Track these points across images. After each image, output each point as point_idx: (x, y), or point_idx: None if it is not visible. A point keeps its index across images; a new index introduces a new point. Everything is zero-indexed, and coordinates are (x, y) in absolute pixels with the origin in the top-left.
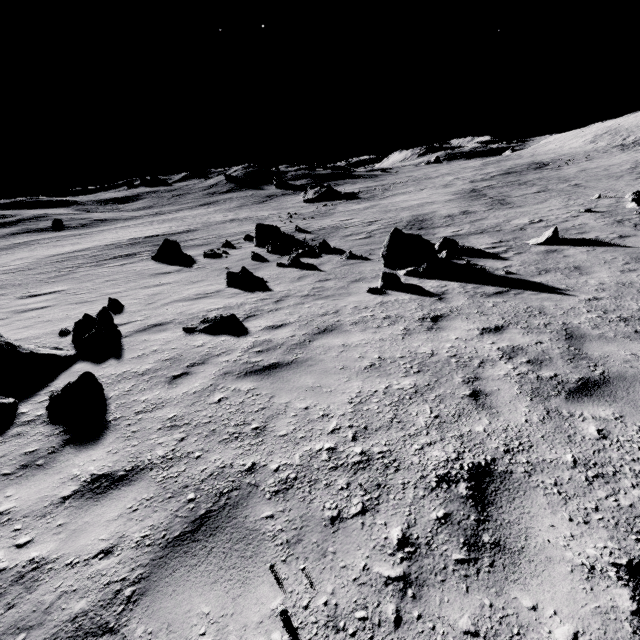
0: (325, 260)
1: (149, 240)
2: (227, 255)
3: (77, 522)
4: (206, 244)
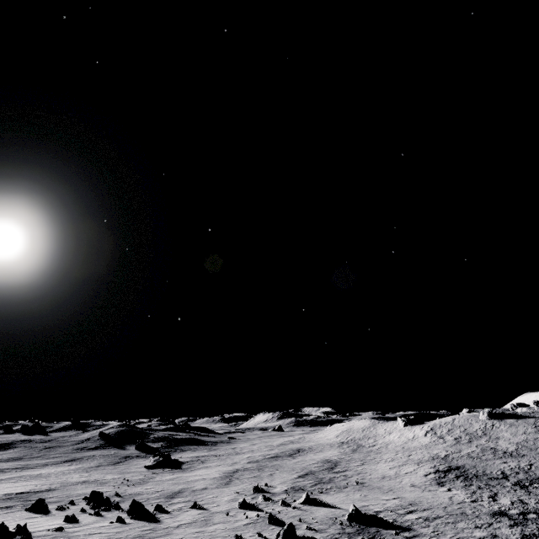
0: (111, 512)
1: (20, 496)
2: (69, 508)
3: None
4: (59, 501)
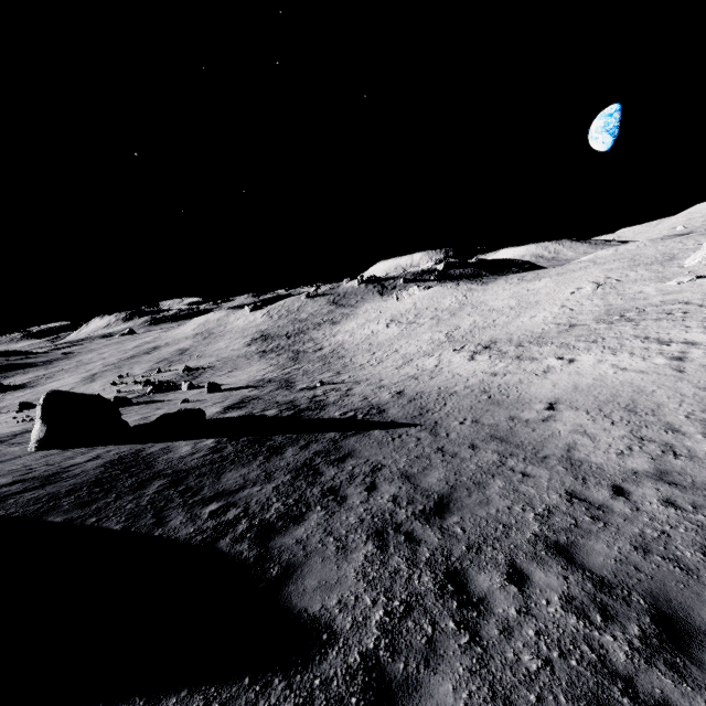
0: None
1: None
2: None
3: None
4: None
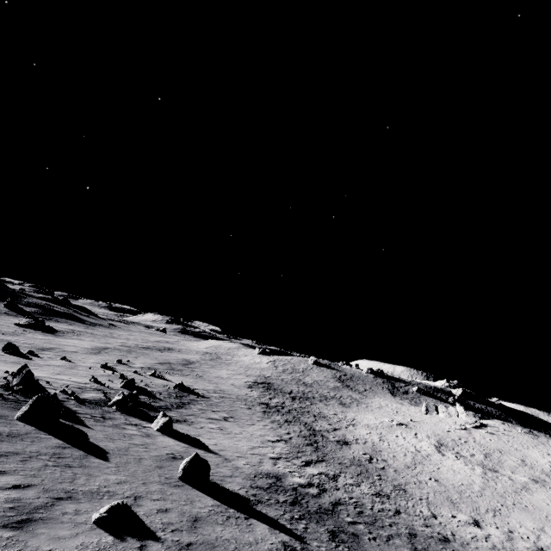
0: None
1: None
2: None
3: None
4: None
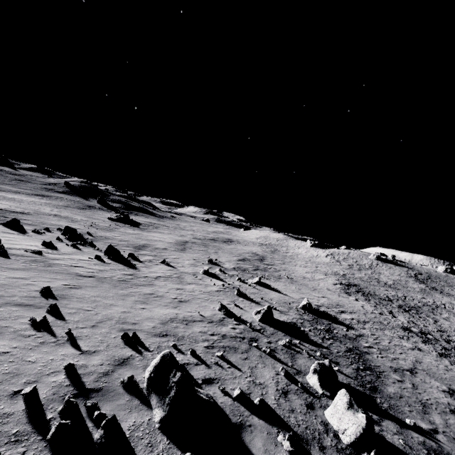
0: (87, 248)
1: None
2: (45, 234)
3: (12, 263)
4: (34, 225)
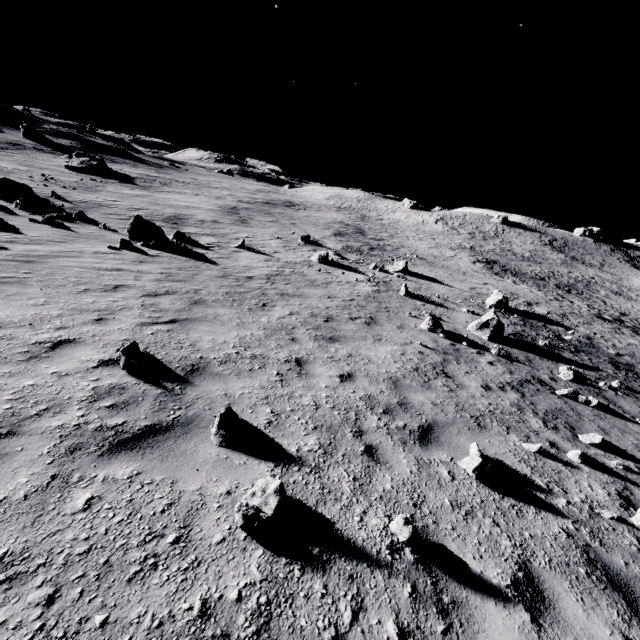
0: (81, 226)
1: None
2: None
3: None
4: None
